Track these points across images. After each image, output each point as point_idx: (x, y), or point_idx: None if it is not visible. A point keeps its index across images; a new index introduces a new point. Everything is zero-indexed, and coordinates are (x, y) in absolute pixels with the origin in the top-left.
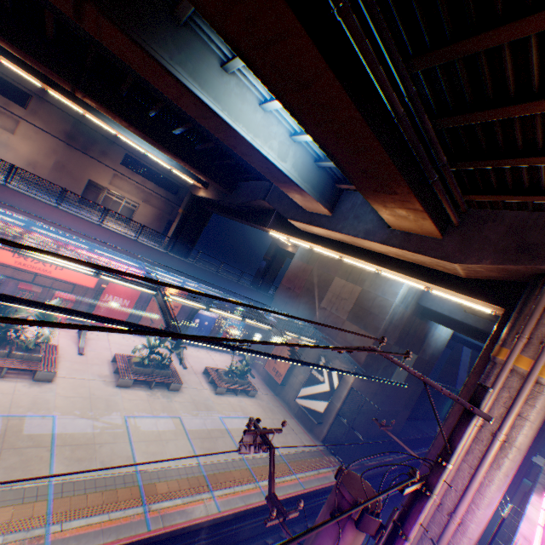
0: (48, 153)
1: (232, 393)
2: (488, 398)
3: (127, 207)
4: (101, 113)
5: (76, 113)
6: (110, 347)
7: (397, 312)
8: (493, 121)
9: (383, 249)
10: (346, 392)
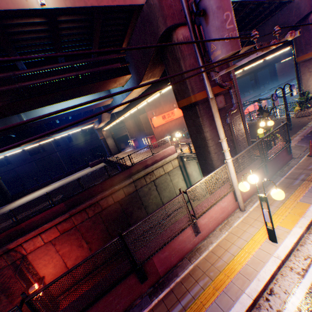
0: None
1: None
2: None
3: None
4: None
5: None
6: None
7: None
8: None
9: None
10: None
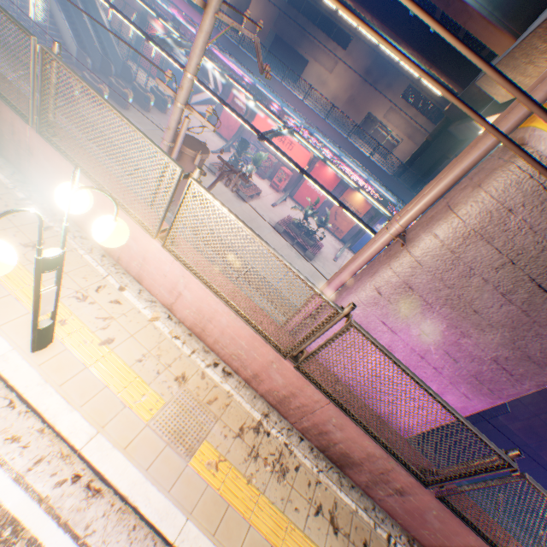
0: (346, 89)
1: None
2: (427, 184)
3: (391, 144)
4: (368, 22)
5: (378, 48)
6: (293, 216)
7: None
8: None
9: (541, 59)
10: None
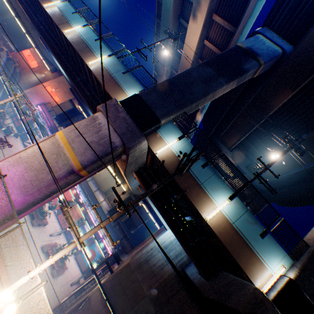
0: (106, 173)
1: (47, 258)
2: None
3: None
4: None
5: None
6: None
7: (156, 256)
8: (102, 92)
9: None
10: (84, 297)
